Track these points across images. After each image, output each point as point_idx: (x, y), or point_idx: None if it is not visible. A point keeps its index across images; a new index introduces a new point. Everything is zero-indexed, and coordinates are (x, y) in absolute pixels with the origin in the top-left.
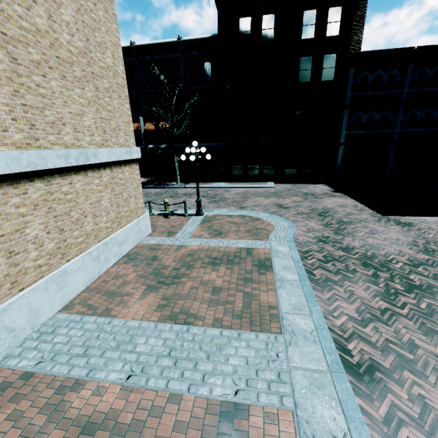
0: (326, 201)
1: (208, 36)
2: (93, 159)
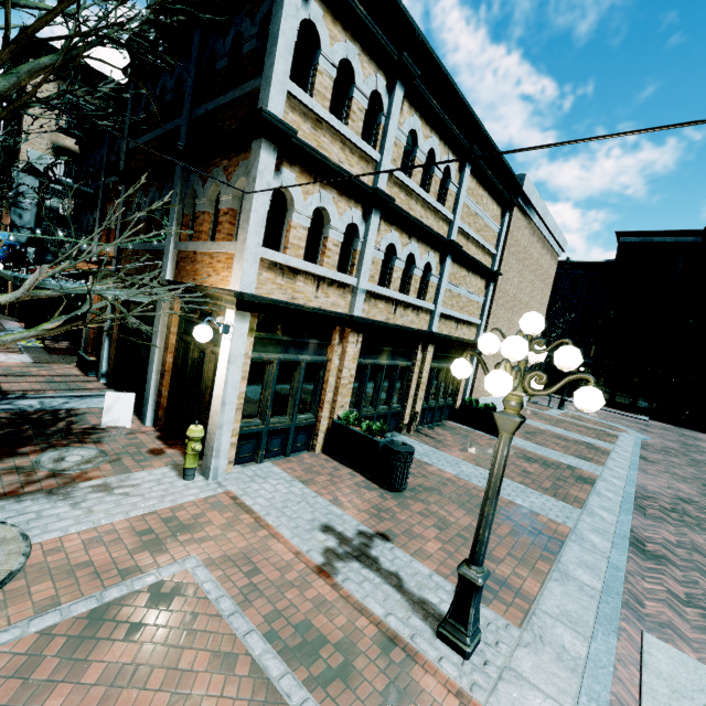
0: (705, 444)
1: (600, 261)
2: None
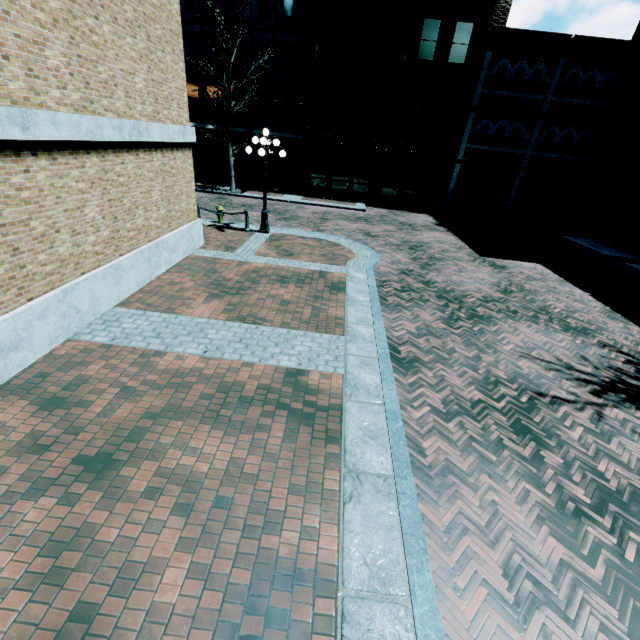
0: (424, 235)
1: None
2: (145, 136)
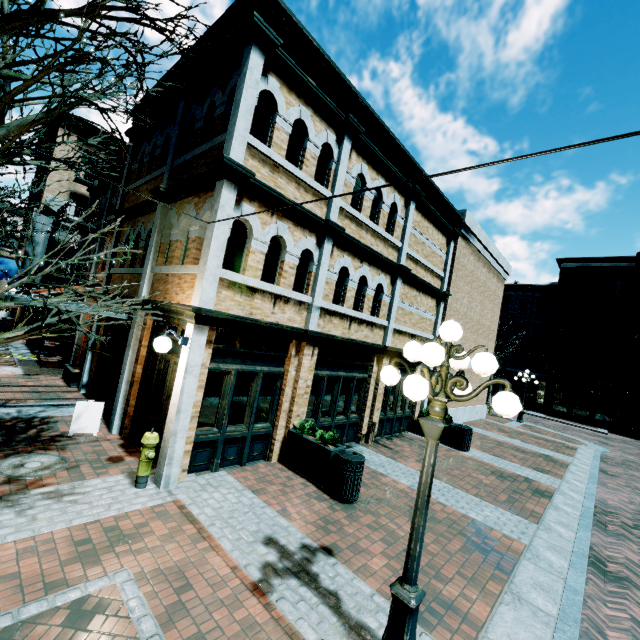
0: None
1: (545, 284)
2: None
